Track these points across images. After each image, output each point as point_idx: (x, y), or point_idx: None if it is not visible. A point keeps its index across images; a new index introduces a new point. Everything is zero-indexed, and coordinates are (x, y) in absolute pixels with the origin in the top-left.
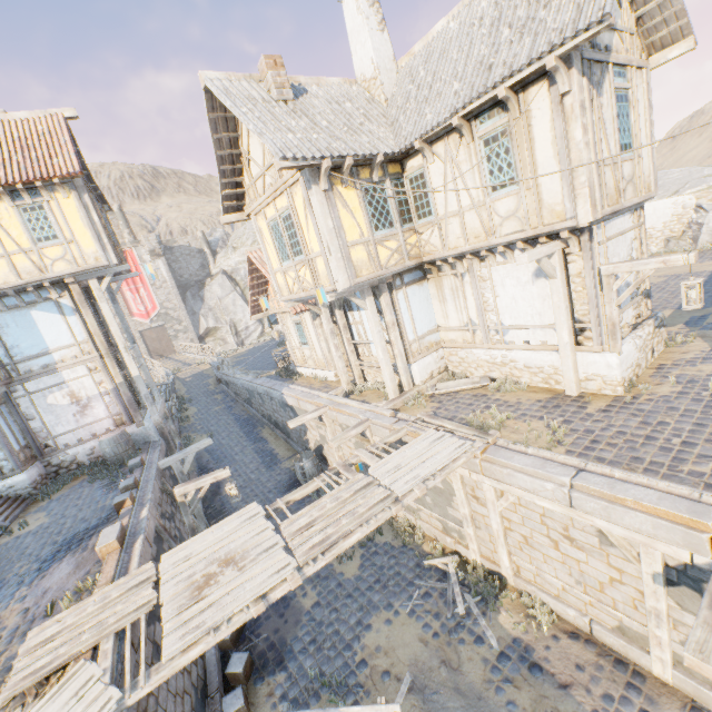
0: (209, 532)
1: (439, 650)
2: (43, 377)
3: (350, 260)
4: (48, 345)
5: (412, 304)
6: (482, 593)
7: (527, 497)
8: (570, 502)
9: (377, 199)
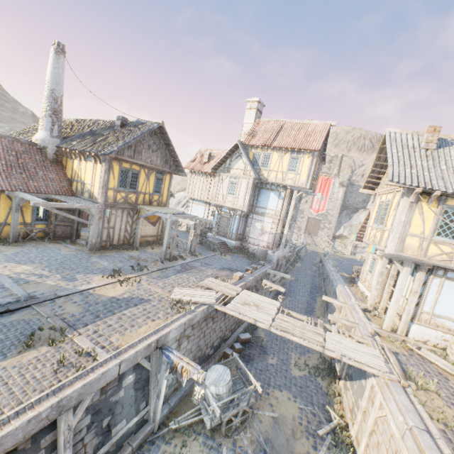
0: (260, 296)
1: (296, 427)
2: (259, 216)
3: (403, 241)
4: (267, 206)
5: (443, 291)
6: (337, 444)
7: (388, 417)
8: (403, 435)
9: (452, 219)
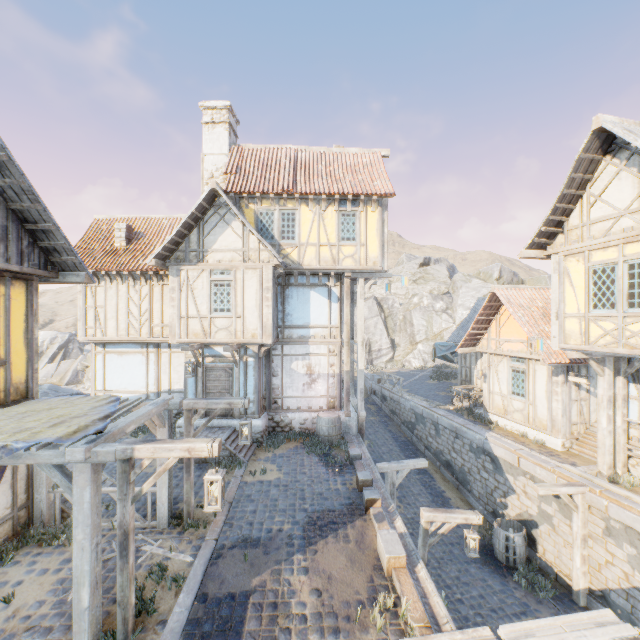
0: (555, 624)
1: None
2: (296, 345)
3: None
4: (310, 320)
5: None
6: None
7: None
8: None
9: None
